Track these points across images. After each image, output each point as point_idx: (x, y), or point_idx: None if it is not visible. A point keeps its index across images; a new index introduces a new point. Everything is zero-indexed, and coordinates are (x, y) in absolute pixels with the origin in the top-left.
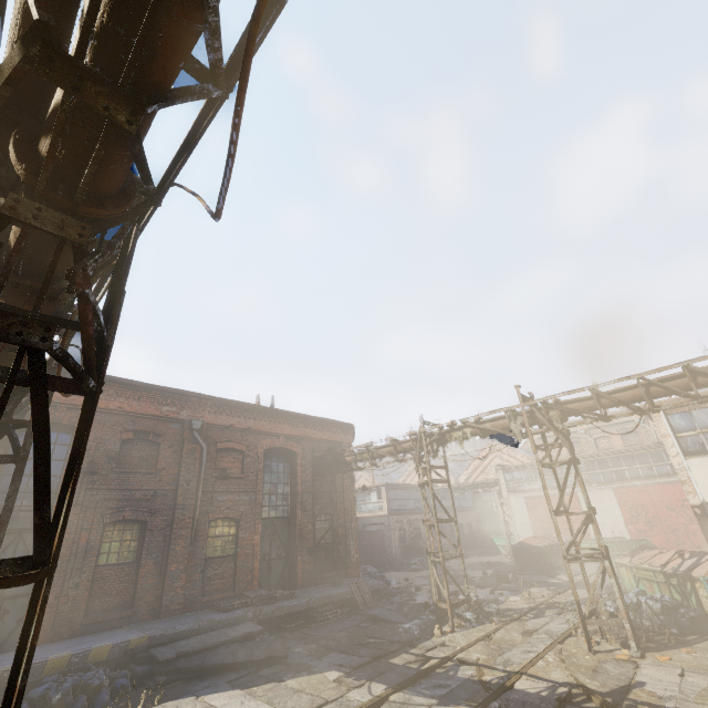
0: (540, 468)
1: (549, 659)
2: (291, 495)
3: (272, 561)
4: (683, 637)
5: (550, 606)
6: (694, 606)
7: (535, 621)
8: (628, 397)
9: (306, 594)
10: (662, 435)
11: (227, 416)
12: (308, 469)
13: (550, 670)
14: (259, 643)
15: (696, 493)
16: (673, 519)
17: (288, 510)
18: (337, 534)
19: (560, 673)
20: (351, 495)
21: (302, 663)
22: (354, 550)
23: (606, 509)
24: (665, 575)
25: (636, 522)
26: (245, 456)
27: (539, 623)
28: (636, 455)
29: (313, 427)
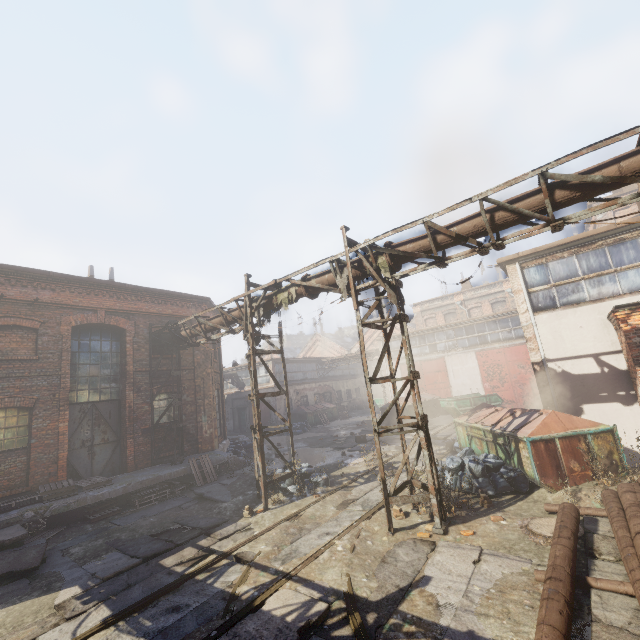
0: (360, 328)
1: (338, 548)
2: (121, 375)
3: (96, 447)
4: (498, 498)
5: (386, 468)
6: (515, 465)
7: (362, 487)
8: (469, 230)
9: (131, 478)
10: (514, 291)
11: (1, 285)
12: (143, 347)
13: (329, 567)
14: (5, 555)
15: (538, 350)
16: (522, 375)
17: (118, 392)
18: (178, 413)
19: (337, 571)
20: (204, 371)
21: (55, 573)
22: (207, 426)
23: (468, 370)
24: (494, 435)
25: (491, 380)
26: (38, 334)
27: (364, 490)
28: (499, 320)
29: (150, 300)
